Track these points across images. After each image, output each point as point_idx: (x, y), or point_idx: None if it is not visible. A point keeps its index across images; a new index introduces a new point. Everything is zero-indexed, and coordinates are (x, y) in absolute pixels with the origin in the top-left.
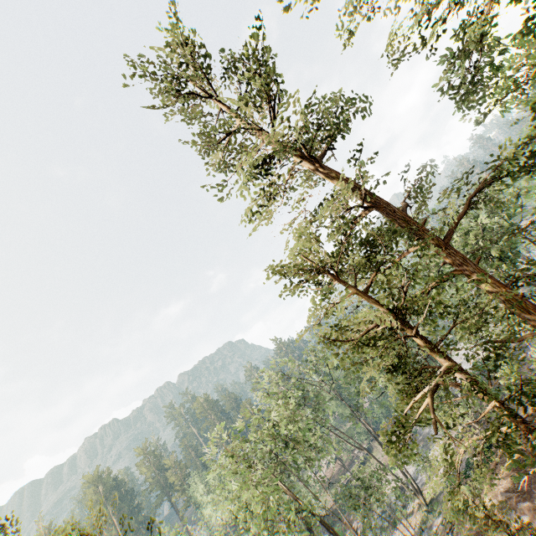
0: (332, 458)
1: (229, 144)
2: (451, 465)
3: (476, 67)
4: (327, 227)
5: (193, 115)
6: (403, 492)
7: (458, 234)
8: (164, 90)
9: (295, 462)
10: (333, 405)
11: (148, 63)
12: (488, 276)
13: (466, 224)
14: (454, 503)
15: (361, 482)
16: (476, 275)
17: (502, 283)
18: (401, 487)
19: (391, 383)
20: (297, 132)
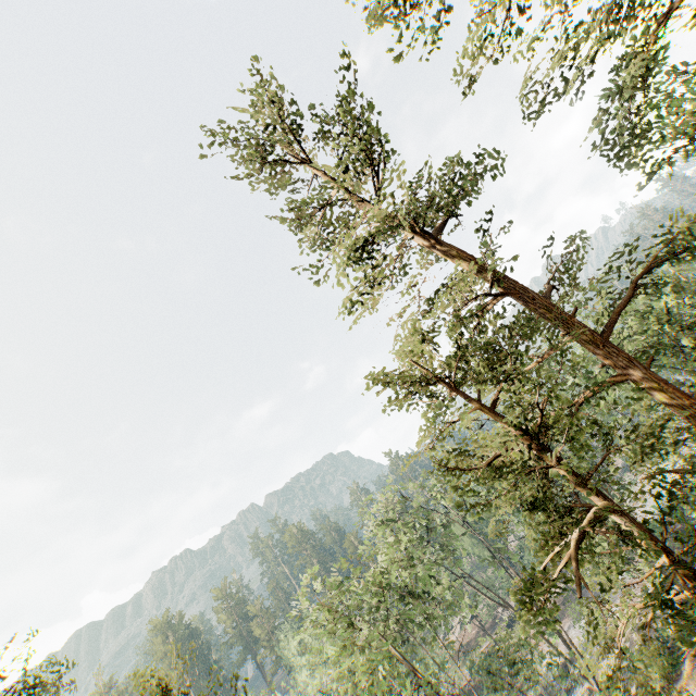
0: (464, 616)
1: (323, 219)
2: (595, 637)
3: (636, 114)
4: (445, 320)
5: (282, 184)
6: (567, 669)
7: (632, 319)
8: (247, 158)
9: (413, 619)
10: (467, 544)
11: (229, 128)
12: (664, 384)
13: (645, 303)
14: (612, 688)
15: (504, 652)
16: (646, 381)
17: (684, 393)
18: (564, 663)
19: (530, 523)
20: (402, 213)
